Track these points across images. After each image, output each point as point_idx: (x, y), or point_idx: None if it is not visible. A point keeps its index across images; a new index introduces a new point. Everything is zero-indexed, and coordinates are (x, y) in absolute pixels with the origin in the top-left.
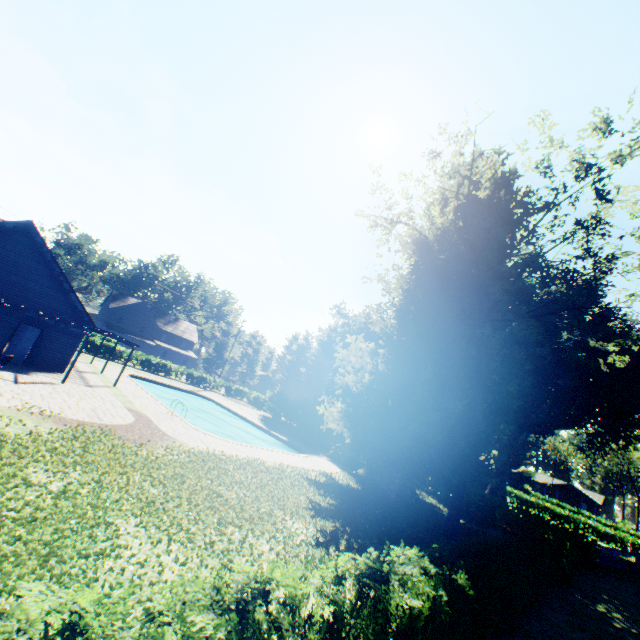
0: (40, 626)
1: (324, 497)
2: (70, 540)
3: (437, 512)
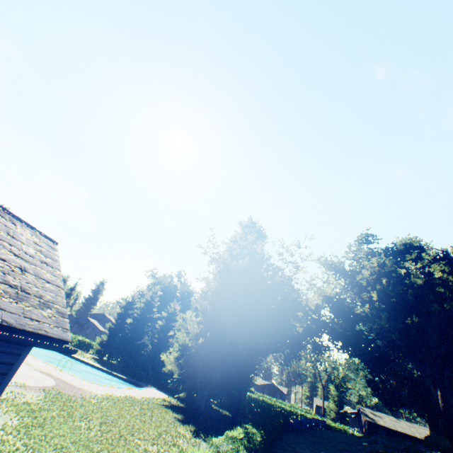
0: (223, 442)
1: (178, 414)
2: (131, 448)
3: (221, 413)
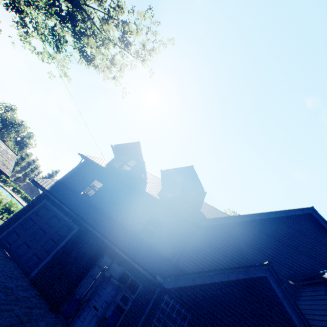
0: None
1: None
2: None
3: None
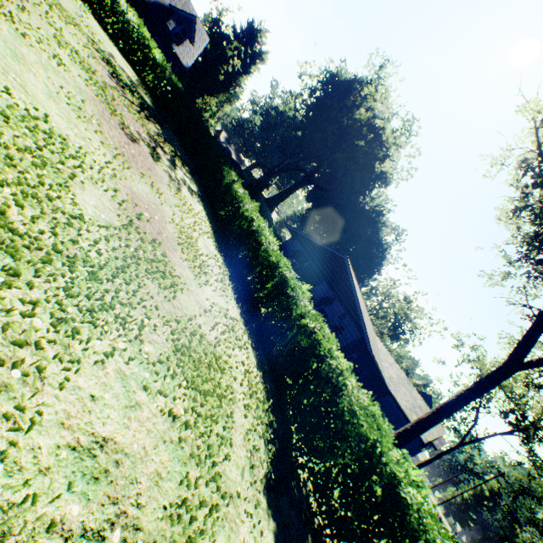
0: None
1: None
2: None
3: None
